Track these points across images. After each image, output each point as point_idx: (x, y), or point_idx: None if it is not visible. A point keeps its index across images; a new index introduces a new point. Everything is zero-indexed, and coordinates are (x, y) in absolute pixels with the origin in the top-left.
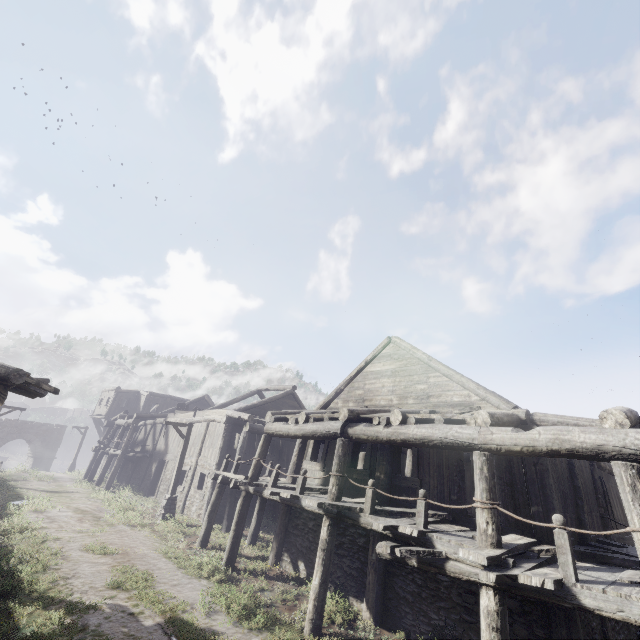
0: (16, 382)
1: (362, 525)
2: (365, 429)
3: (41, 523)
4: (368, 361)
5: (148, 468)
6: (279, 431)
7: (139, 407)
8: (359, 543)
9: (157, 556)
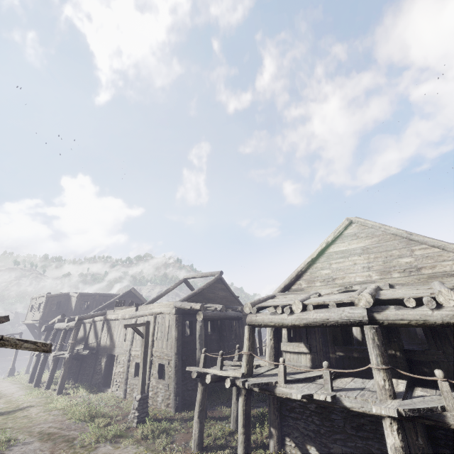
0: None
1: None
2: (402, 313)
3: None
4: (329, 242)
5: (96, 363)
6: (269, 322)
7: (71, 307)
8: None
9: None
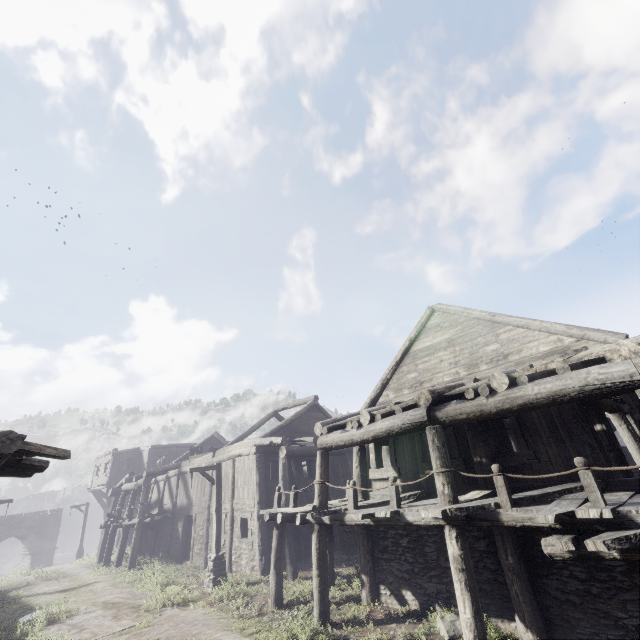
0: (7, 451)
1: (507, 524)
2: (461, 407)
3: (67, 637)
4: (413, 339)
5: (173, 530)
6: (339, 441)
7: (143, 465)
8: (479, 548)
9: (234, 638)
